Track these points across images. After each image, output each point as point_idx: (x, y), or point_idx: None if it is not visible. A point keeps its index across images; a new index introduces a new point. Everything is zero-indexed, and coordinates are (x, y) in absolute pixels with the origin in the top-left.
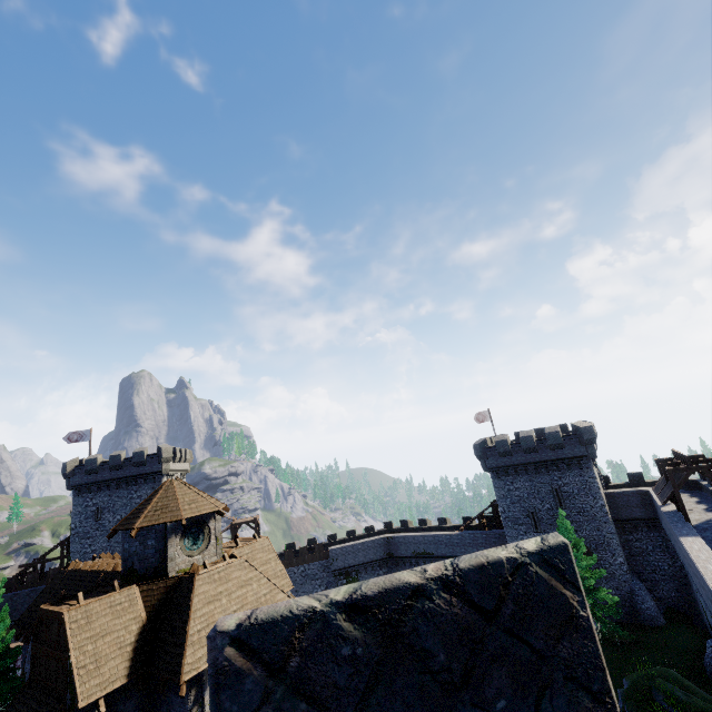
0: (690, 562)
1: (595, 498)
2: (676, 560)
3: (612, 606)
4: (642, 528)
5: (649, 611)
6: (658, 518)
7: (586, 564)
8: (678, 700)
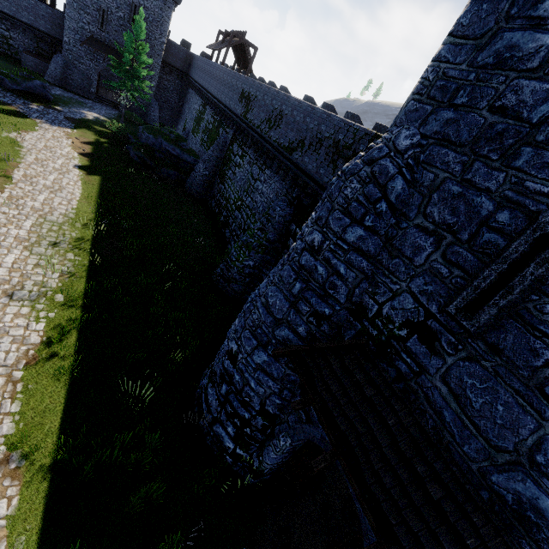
0: (223, 76)
1: (162, 35)
2: (181, 102)
3: (147, 96)
4: (174, 76)
5: (154, 117)
6: (187, 74)
7: (147, 62)
8: (176, 133)
